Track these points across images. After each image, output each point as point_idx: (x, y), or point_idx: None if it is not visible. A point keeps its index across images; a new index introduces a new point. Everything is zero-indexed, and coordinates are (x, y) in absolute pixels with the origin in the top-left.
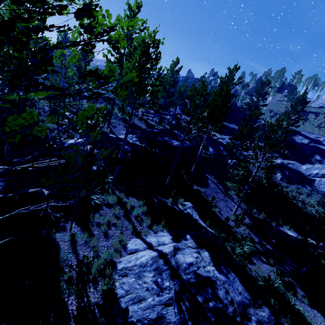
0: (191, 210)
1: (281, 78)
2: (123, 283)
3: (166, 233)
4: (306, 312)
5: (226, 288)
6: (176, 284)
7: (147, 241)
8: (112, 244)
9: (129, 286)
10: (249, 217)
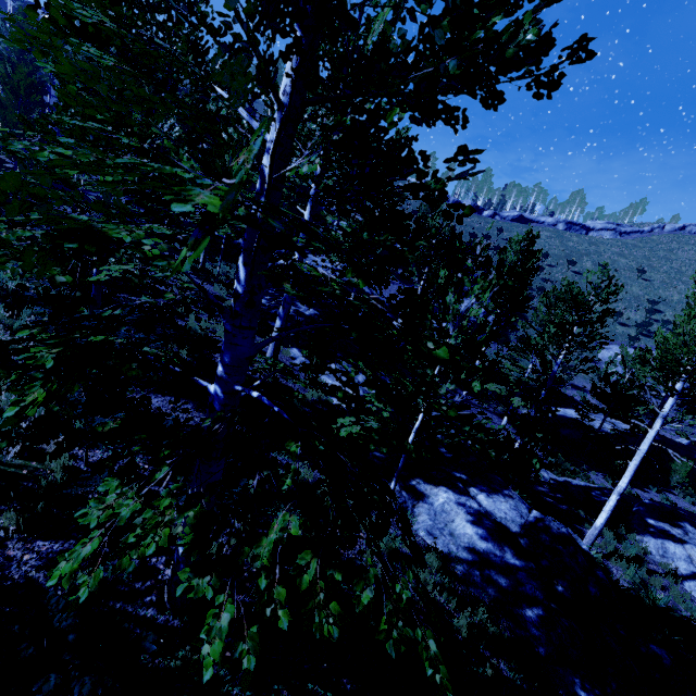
0: (543, 471)
1: None
2: None
3: (651, 541)
4: (641, 496)
5: None
6: None
7: (688, 574)
8: None
9: None
10: (502, 419)
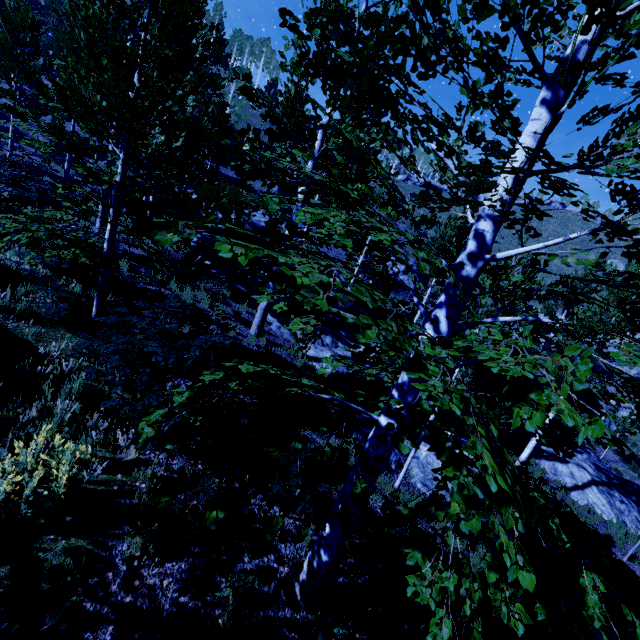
0: None
1: (239, 42)
2: (632, 528)
3: (546, 463)
4: None
5: (593, 460)
6: (614, 489)
7: (572, 486)
8: (598, 521)
9: (632, 524)
10: None
